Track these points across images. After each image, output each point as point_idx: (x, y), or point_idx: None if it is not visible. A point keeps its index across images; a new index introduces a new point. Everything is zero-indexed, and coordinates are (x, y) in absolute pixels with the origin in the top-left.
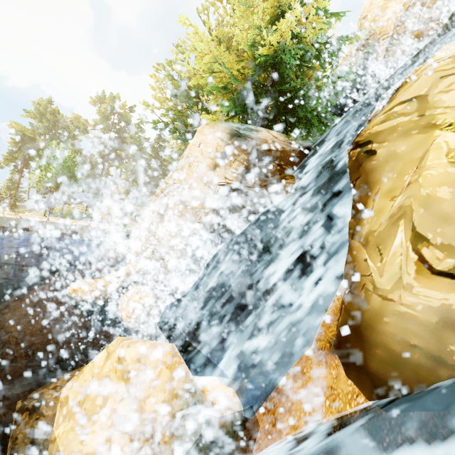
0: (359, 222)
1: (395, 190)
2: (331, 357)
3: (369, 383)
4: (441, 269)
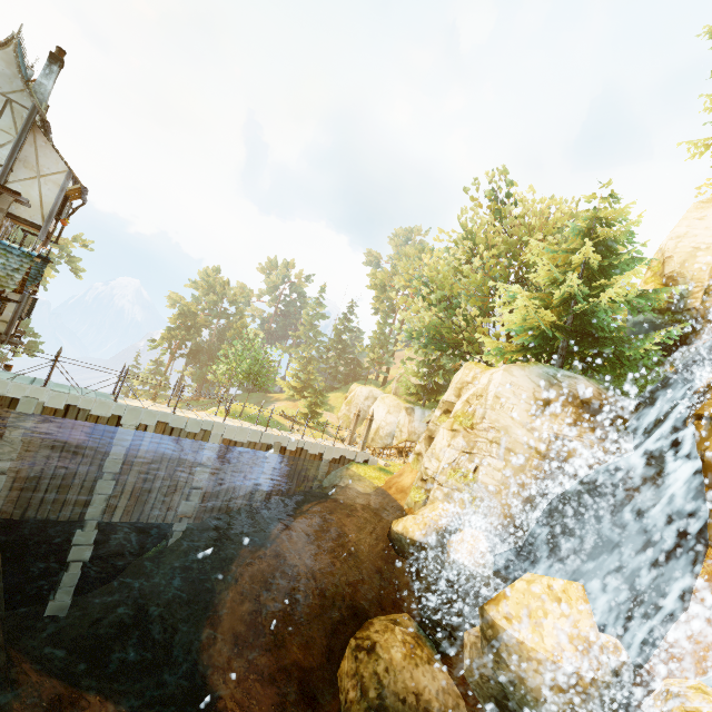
0: None
1: None
2: None
3: None
4: None
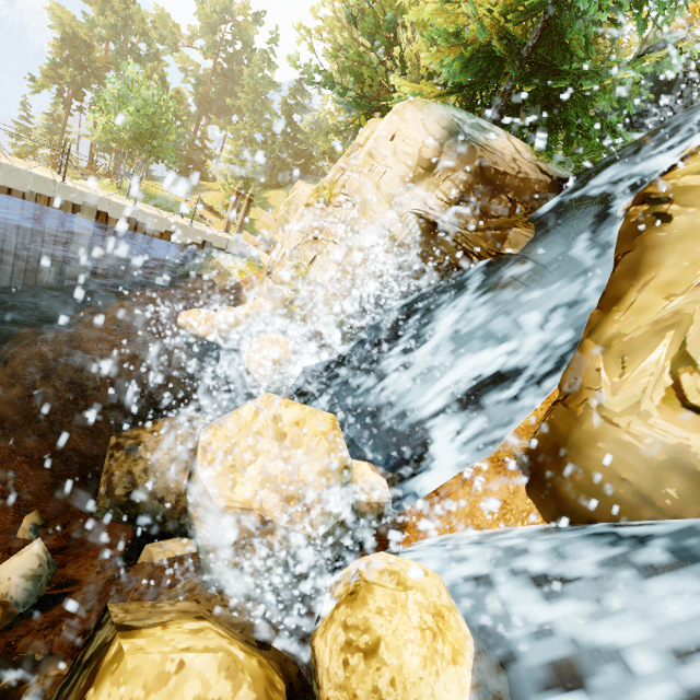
0: (606, 317)
1: (677, 286)
2: (513, 471)
3: (553, 506)
4: (696, 404)
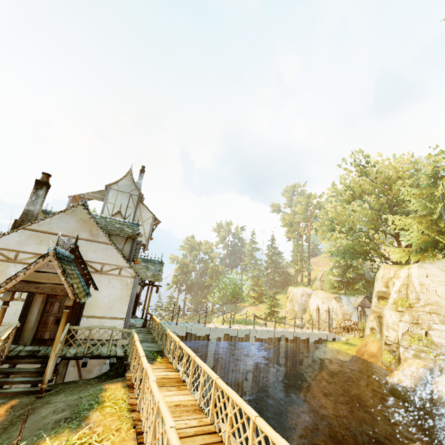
0: None
1: None
2: None
3: None
4: None
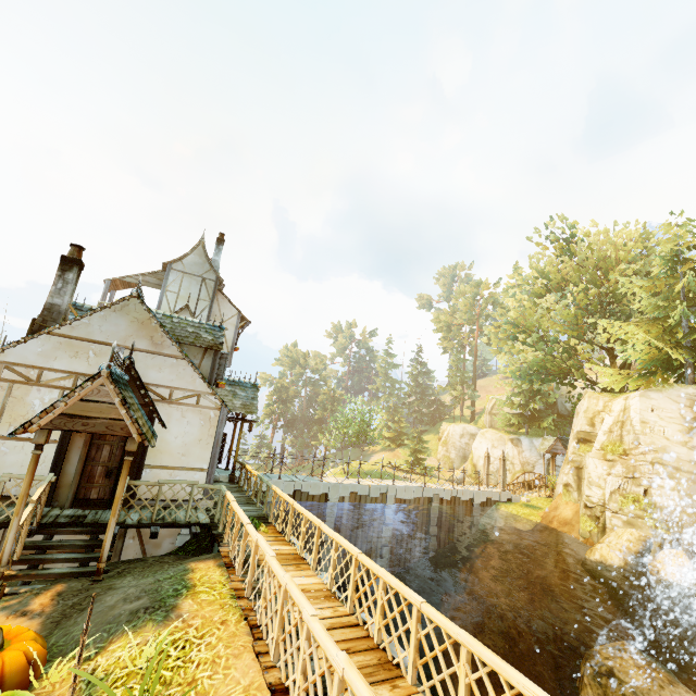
0: None
1: None
2: None
3: None
4: None
